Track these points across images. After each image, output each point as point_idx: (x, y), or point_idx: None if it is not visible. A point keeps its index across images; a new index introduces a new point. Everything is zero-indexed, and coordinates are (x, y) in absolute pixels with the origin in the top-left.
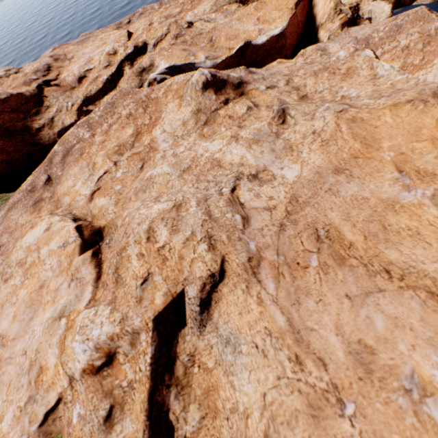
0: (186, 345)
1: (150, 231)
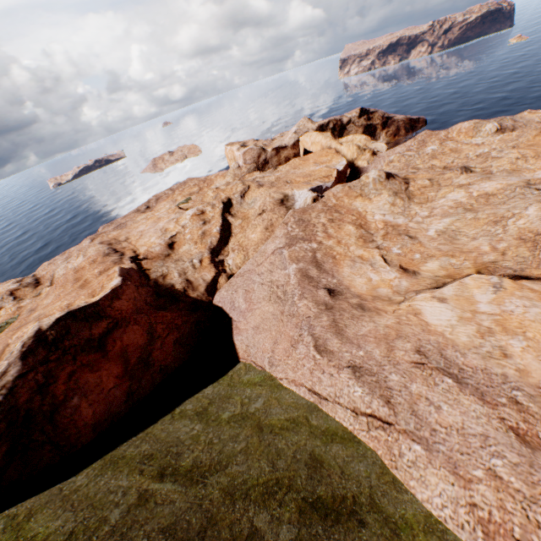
0: None
1: None
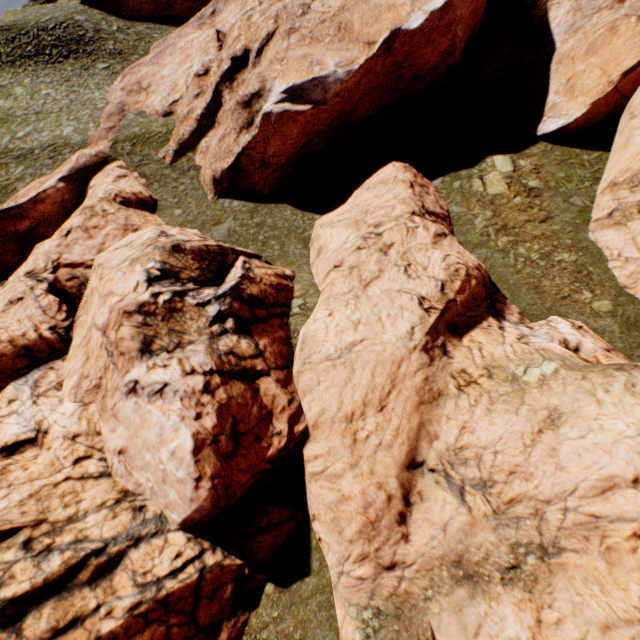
0: (244, 77)
1: (250, 17)
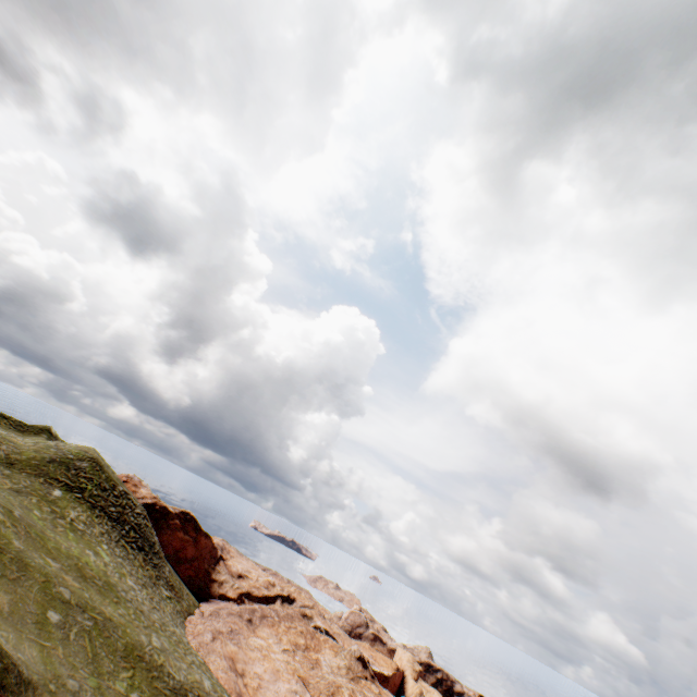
0: None
1: (353, 689)
